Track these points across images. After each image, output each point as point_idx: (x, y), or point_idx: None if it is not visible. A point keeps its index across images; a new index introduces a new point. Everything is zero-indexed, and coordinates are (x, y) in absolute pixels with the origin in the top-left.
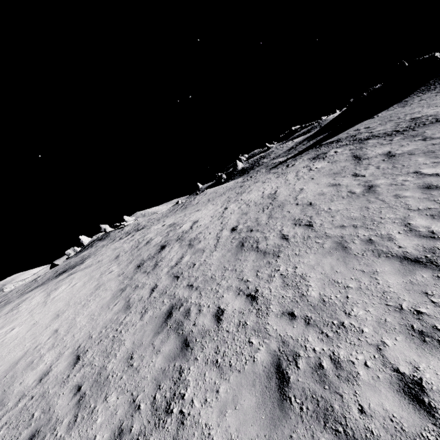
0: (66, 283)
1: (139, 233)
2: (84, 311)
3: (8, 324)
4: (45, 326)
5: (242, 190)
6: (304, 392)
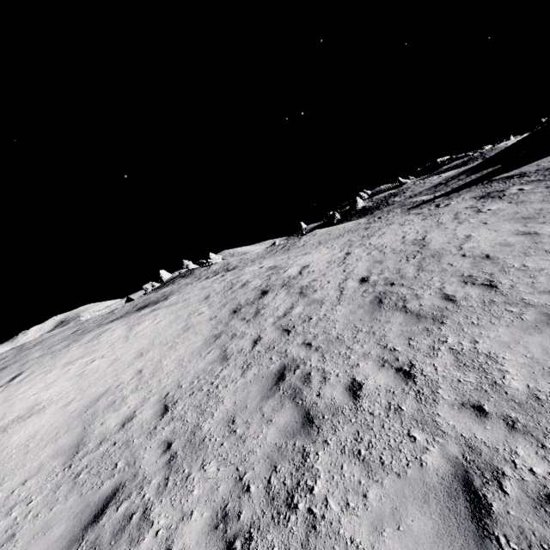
0: (149, 319)
1: (230, 273)
2: (171, 354)
3: (89, 354)
4: (128, 363)
5: (369, 232)
6: (523, 534)
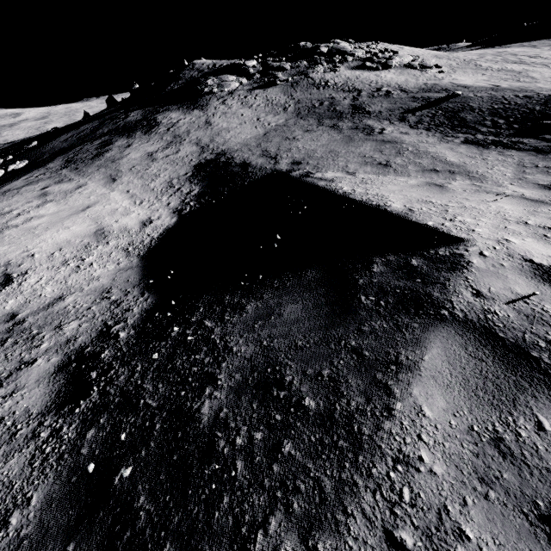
0: None
1: None
2: None
3: None
4: None
5: None
6: None
